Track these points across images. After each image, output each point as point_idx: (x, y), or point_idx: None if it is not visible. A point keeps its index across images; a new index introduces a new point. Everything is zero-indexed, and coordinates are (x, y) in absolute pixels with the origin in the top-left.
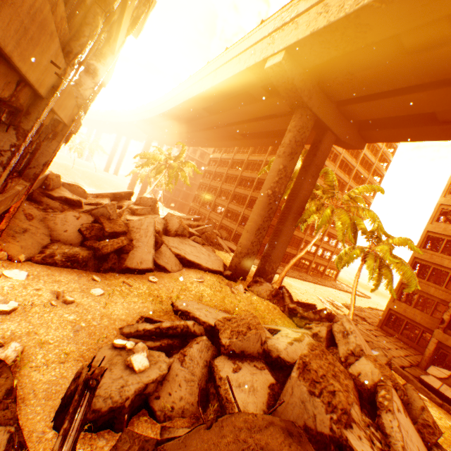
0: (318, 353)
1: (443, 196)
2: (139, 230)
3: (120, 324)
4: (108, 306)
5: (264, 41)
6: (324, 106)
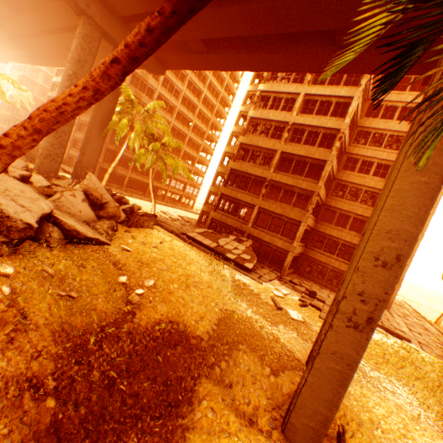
0: None
1: (235, 126)
2: None
3: None
4: None
5: None
6: (109, 20)
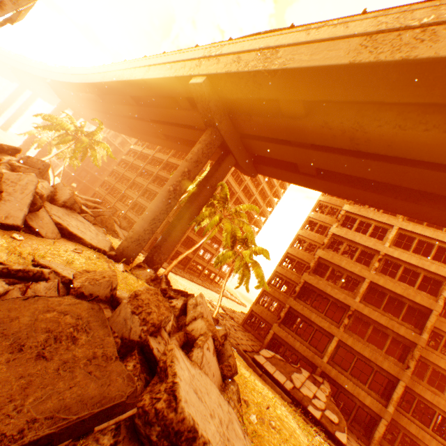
0: (152, 292)
1: (301, 229)
2: (15, 185)
3: None
4: None
5: (194, 61)
6: (231, 133)
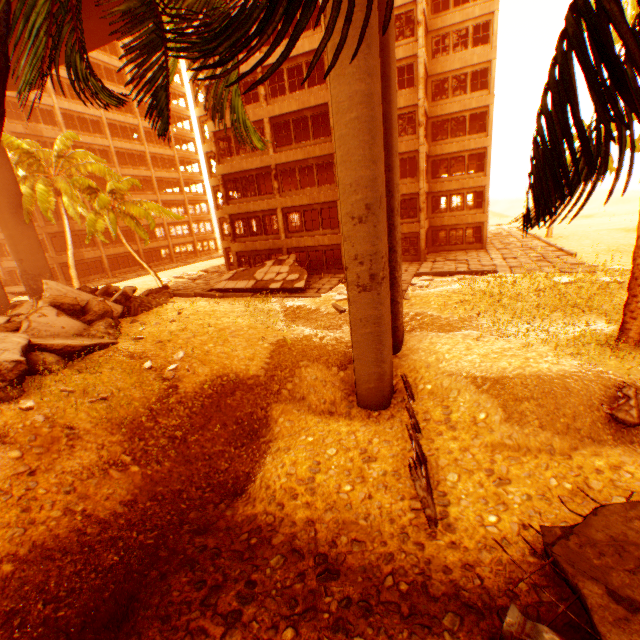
0: None
1: (197, 107)
2: None
3: None
4: None
5: None
6: None
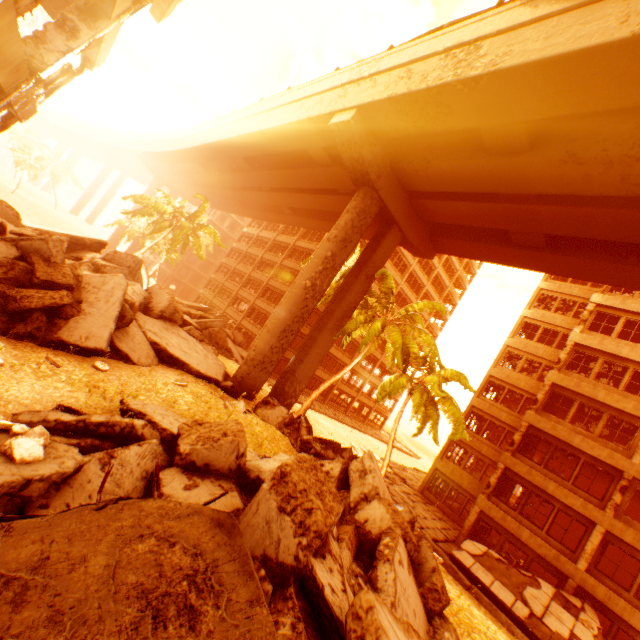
0: (307, 466)
1: (511, 336)
2: (98, 291)
3: (16, 409)
4: (3, 382)
5: (335, 91)
6: (394, 193)
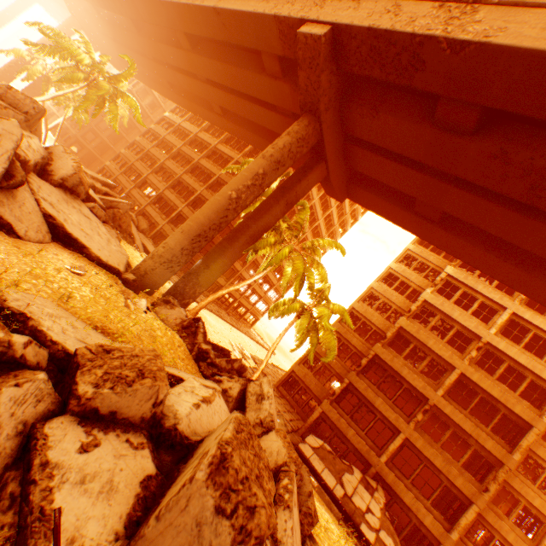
0: (245, 437)
1: (377, 281)
2: None
3: None
4: None
5: None
6: (334, 131)
